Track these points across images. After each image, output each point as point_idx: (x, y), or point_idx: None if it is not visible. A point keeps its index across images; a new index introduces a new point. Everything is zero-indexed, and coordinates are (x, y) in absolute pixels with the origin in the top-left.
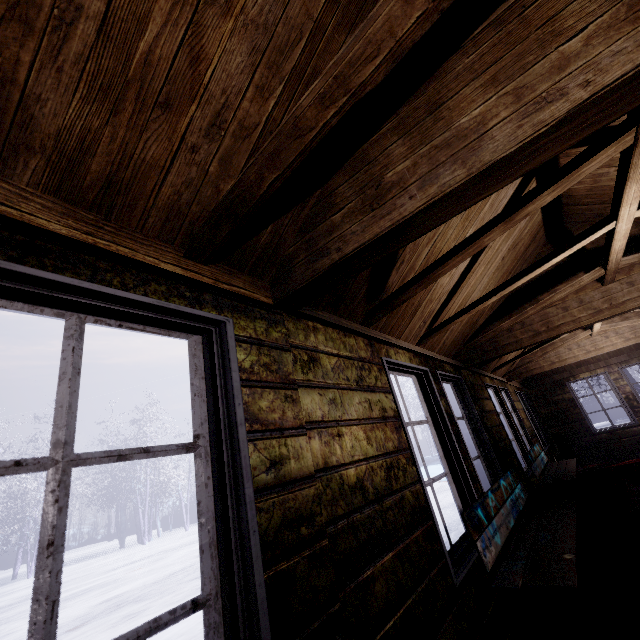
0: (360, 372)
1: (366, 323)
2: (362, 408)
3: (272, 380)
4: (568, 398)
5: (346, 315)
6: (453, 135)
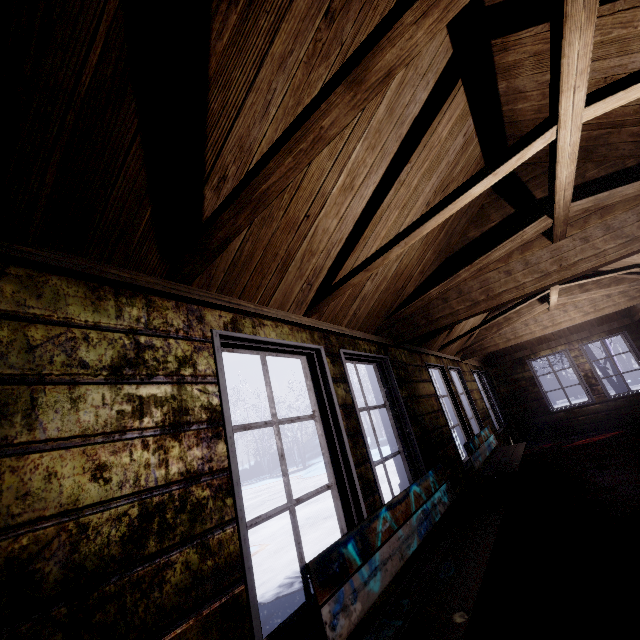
0: (136, 353)
1: (176, 277)
2: (109, 414)
3: None
4: (528, 376)
5: (119, 260)
6: None
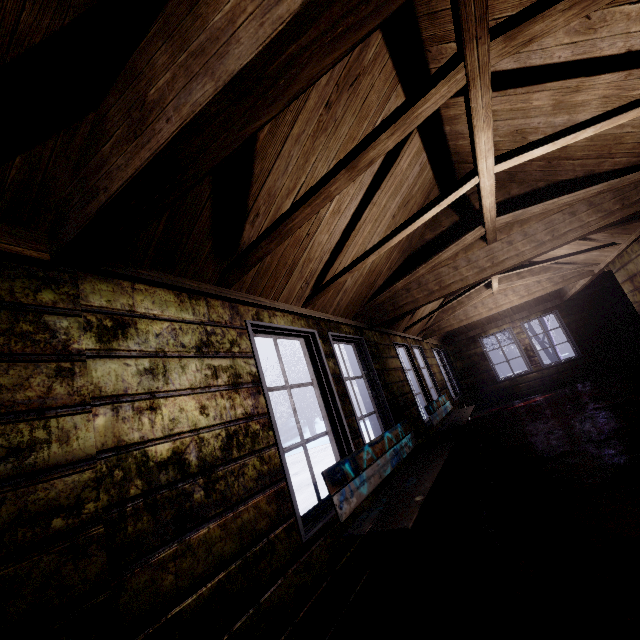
0: (207, 337)
1: (223, 284)
2: (201, 376)
3: (36, 352)
4: (479, 352)
5: (190, 275)
6: (207, 38)
